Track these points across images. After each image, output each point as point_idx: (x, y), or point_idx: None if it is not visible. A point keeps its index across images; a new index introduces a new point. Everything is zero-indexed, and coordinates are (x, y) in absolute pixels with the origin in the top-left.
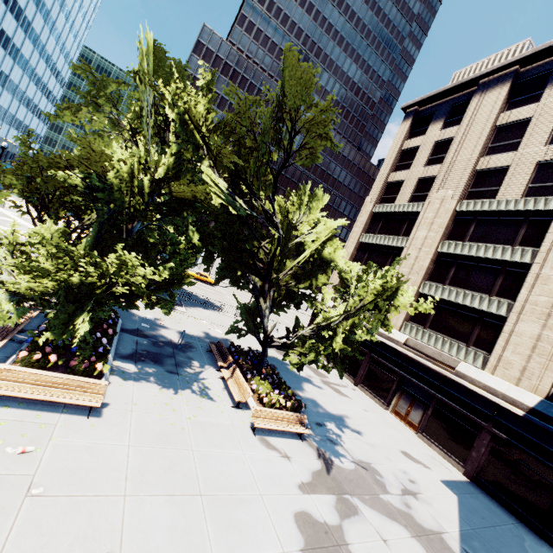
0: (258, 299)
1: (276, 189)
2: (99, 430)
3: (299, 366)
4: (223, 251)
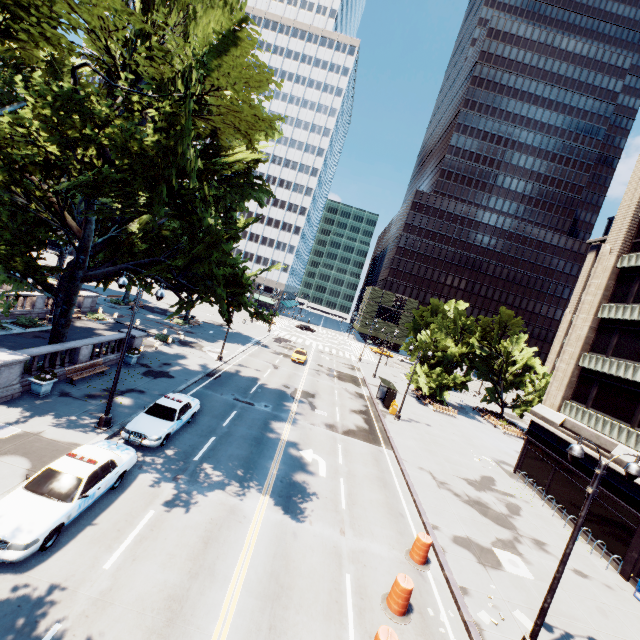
0: (495, 386)
1: (500, 342)
2: (460, 421)
3: (520, 416)
4: (478, 366)
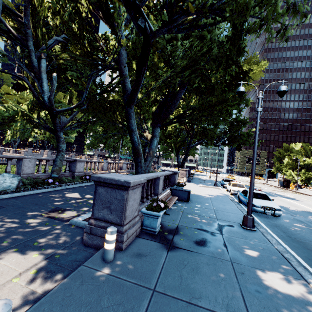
0: None
1: None
2: None
3: None
4: None
